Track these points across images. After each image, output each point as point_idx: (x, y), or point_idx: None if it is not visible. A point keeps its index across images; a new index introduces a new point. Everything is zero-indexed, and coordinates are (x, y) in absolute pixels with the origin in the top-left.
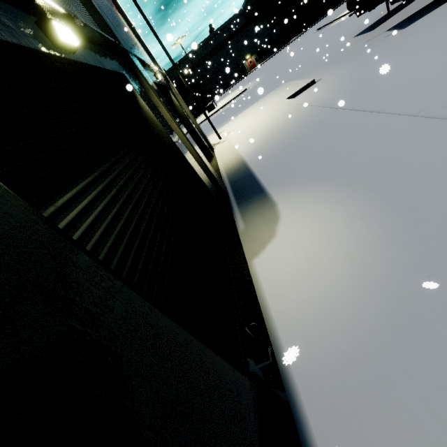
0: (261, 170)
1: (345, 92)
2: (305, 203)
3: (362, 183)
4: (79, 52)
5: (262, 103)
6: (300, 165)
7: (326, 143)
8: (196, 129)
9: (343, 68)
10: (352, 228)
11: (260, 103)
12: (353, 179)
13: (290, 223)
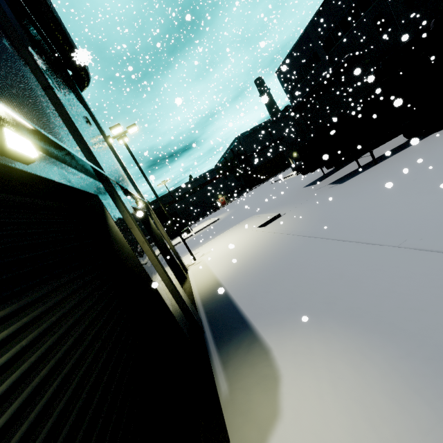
0: (243, 297)
1: (311, 224)
2: (311, 351)
3: (381, 324)
4: (40, 166)
5: (235, 230)
6: (289, 294)
7: (311, 270)
8: (171, 250)
9: (303, 206)
10: (405, 407)
11: (233, 230)
12: (365, 318)
13: (299, 389)
